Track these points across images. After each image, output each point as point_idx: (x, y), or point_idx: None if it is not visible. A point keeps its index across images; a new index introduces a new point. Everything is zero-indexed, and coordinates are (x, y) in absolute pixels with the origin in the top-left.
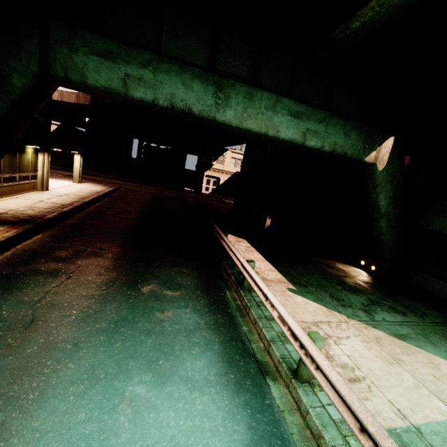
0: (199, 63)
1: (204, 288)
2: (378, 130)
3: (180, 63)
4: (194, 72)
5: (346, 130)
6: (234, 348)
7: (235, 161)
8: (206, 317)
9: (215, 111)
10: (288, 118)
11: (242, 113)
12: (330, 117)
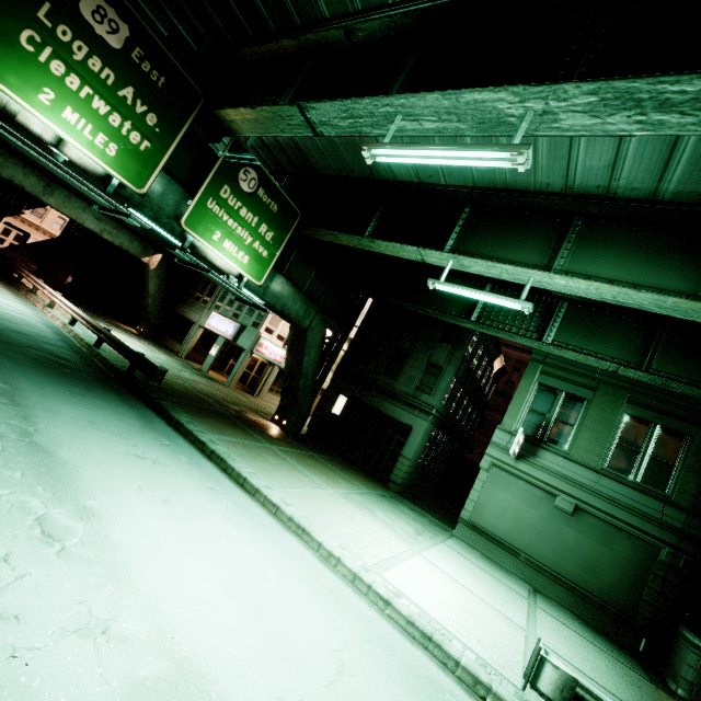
0: (39, 165)
1: (4, 284)
2: (153, 247)
3: (25, 163)
4: (34, 172)
5: (132, 239)
6: (20, 297)
7: (63, 223)
8: (5, 288)
9: (42, 195)
10: (93, 218)
11: (61, 204)
12: (122, 229)
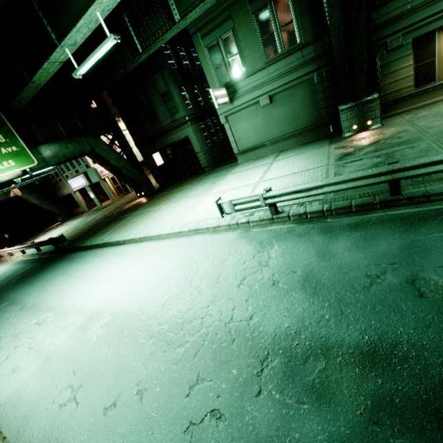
0: None
1: None
2: (5, 186)
3: None
4: None
5: None
6: None
7: None
8: None
9: None
10: None
11: None
12: None
